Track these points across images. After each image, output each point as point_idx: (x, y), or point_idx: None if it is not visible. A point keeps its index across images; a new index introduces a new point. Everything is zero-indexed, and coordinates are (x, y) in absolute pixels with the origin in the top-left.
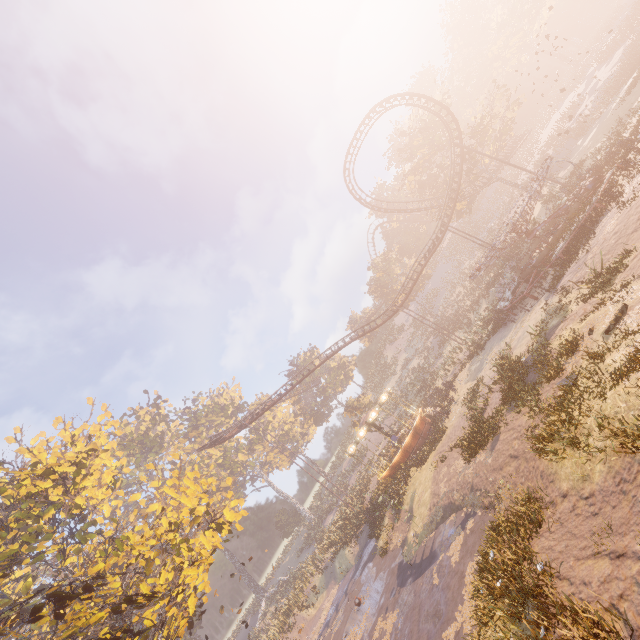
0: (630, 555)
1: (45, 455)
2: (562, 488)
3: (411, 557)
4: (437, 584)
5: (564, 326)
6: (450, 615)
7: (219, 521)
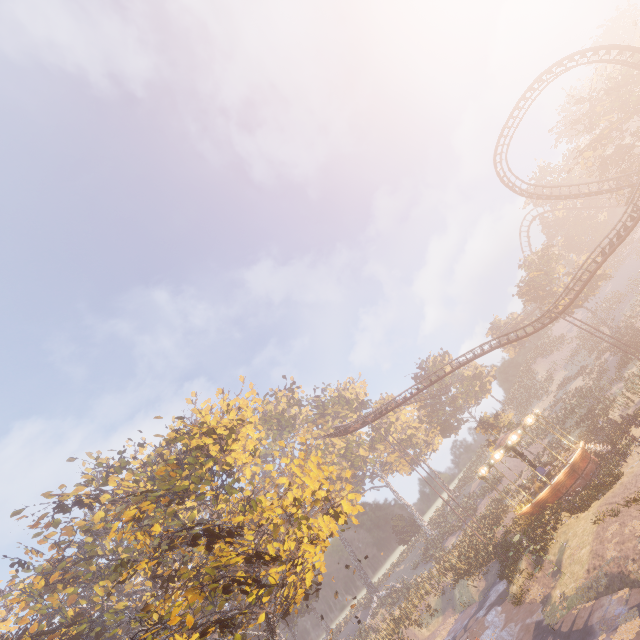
0: None
1: (209, 417)
2: None
3: (555, 621)
4: None
5: None
6: None
7: (336, 509)
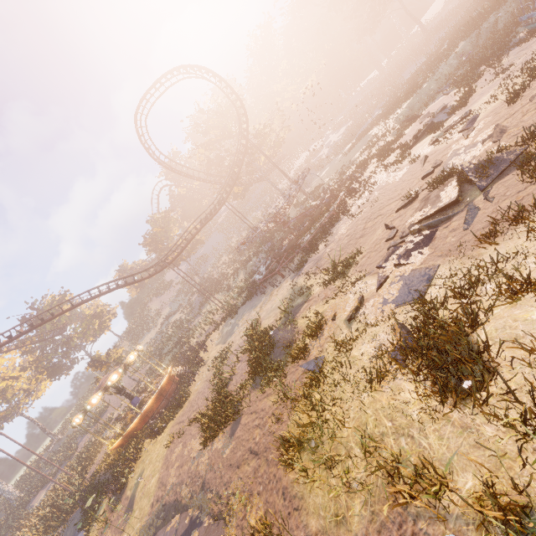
0: None
1: None
2: (310, 527)
3: None
4: None
5: (308, 306)
6: None
7: None
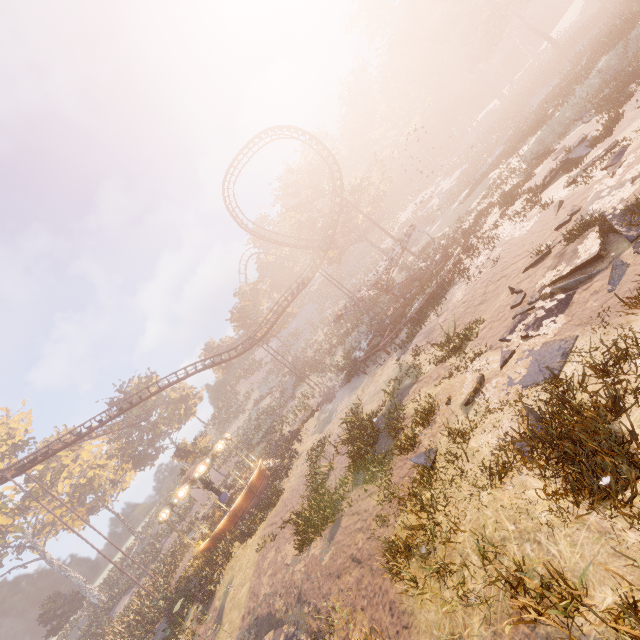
0: None
1: None
2: None
3: None
4: None
5: (418, 388)
6: None
7: None
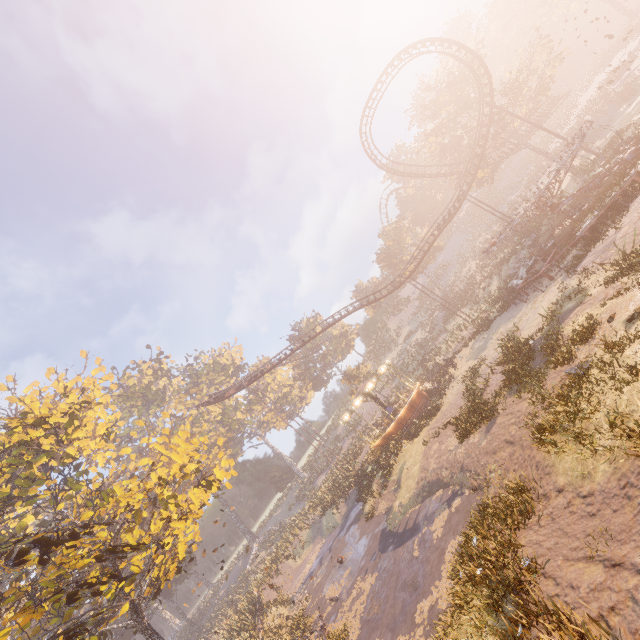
0: (628, 566)
1: (38, 404)
2: (558, 482)
3: (394, 526)
4: (417, 556)
5: (580, 310)
6: (426, 588)
7: (209, 478)
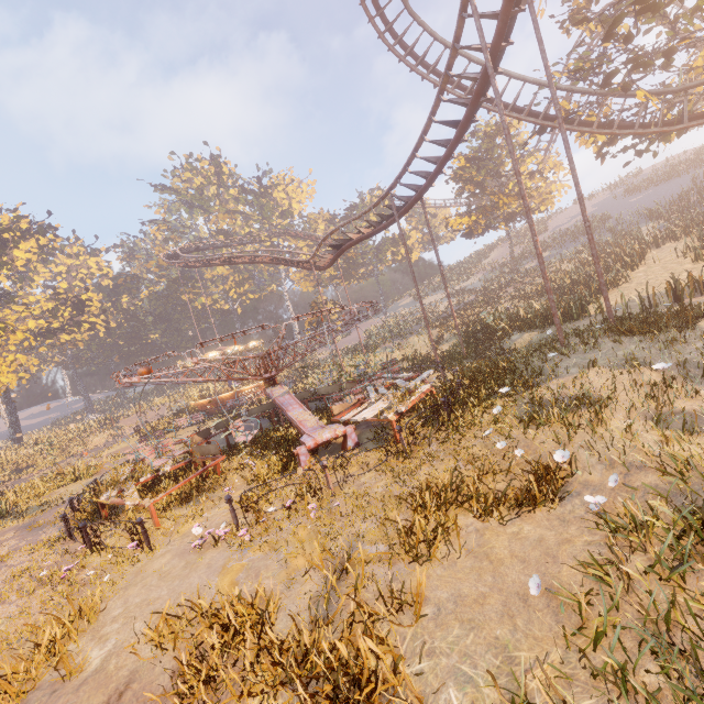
0: None
1: None
2: None
3: None
4: None
5: None
6: None
7: None
